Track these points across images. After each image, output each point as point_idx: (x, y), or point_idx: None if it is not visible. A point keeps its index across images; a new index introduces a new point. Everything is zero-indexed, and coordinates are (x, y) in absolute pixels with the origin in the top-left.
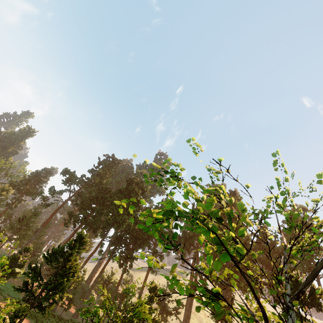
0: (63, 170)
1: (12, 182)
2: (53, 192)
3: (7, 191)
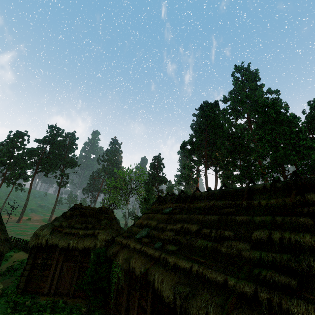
0: (182, 145)
1: (145, 182)
2: (190, 168)
3: (150, 189)
